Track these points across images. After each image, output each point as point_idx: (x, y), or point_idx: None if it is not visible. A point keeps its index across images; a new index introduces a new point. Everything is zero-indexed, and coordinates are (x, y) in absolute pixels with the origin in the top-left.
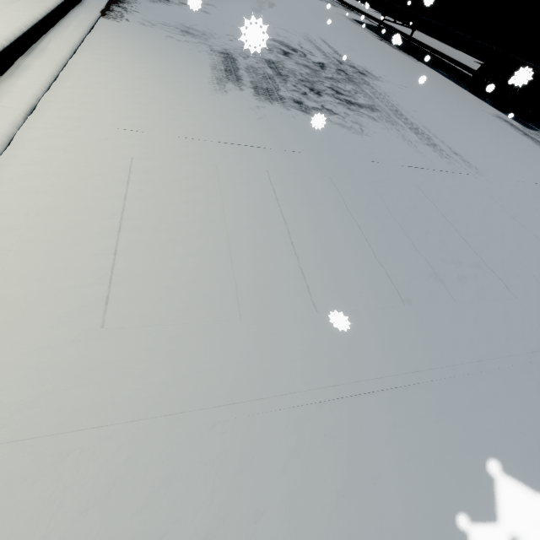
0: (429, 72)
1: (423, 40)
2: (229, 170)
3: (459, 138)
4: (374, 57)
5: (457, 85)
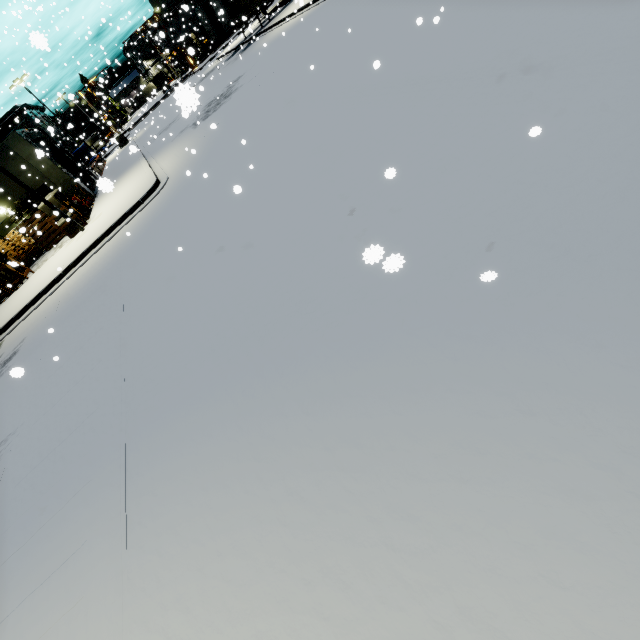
0: None
1: None
2: None
3: None
4: None
5: None
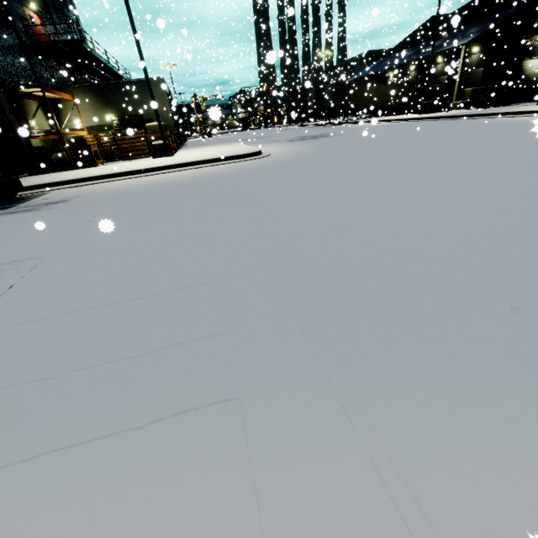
0: None
1: None
2: None
3: None
4: None
5: None
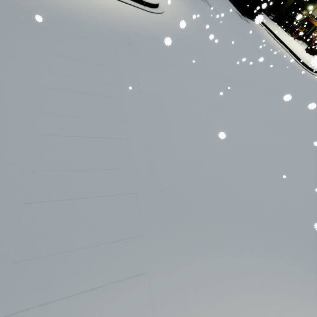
0: None
1: None
2: None
3: (218, 8)
4: None
5: (230, 2)
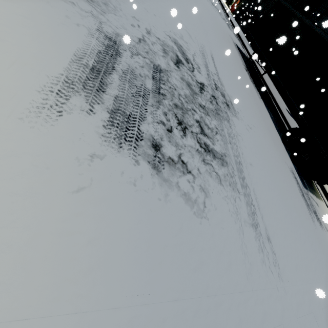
0: (265, 113)
1: (267, 81)
2: None
3: (272, 208)
4: (239, 87)
5: (276, 130)
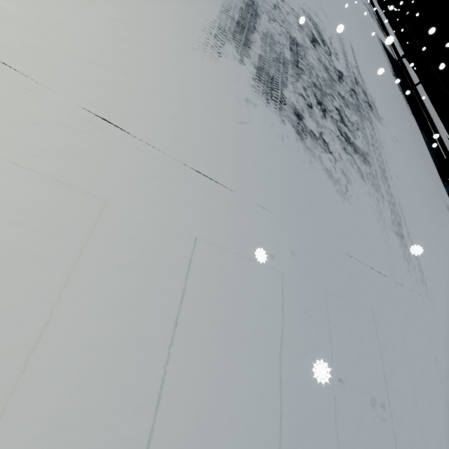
0: (417, 132)
1: (422, 95)
2: (126, 219)
3: (421, 232)
4: (384, 91)
5: (431, 157)
